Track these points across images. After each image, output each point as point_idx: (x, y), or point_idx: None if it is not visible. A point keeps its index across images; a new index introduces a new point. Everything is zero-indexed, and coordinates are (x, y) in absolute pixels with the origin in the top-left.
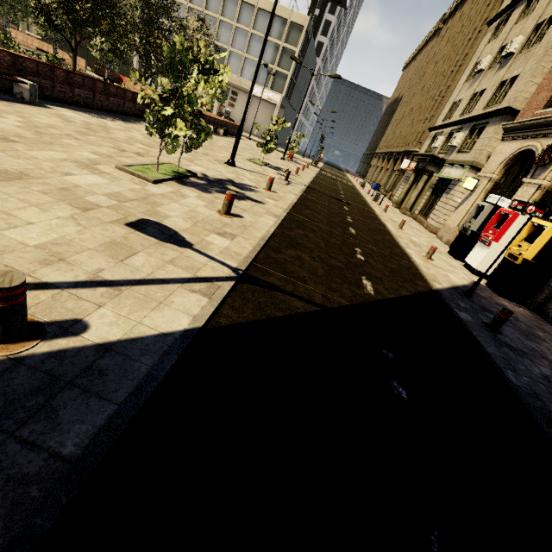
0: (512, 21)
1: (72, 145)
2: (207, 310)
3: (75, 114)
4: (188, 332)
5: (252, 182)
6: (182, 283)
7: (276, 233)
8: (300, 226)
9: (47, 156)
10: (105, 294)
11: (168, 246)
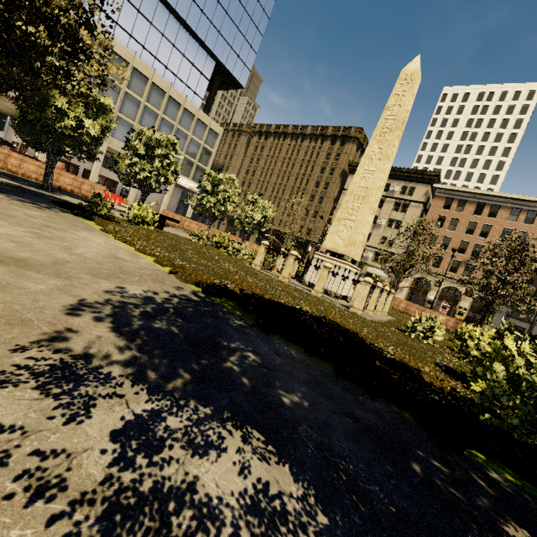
0: None
1: None
2: None
3: None
4: None
5: None
6: None
7: None
8: None
9: None
10: None
11: None
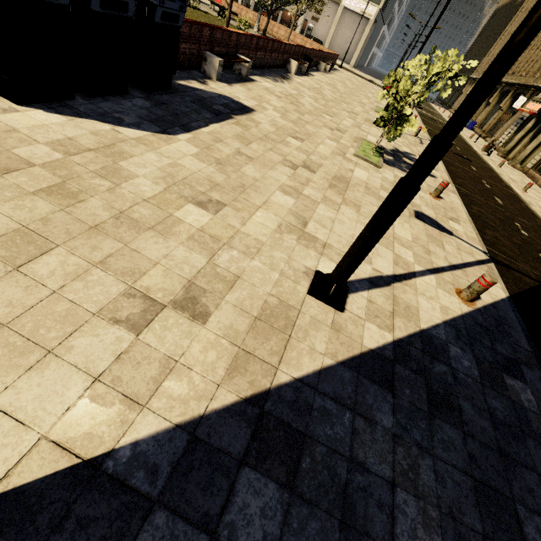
0: None
1: (315, 132)
2: (502, 285)
3: (267, 83)
4: (508, 299)
5: (406, 148)
6: (477, 265)
7: (467, 212)
8: (471, 201)
9: (326, 152)
10: (463, 274)
11: (445, 235)
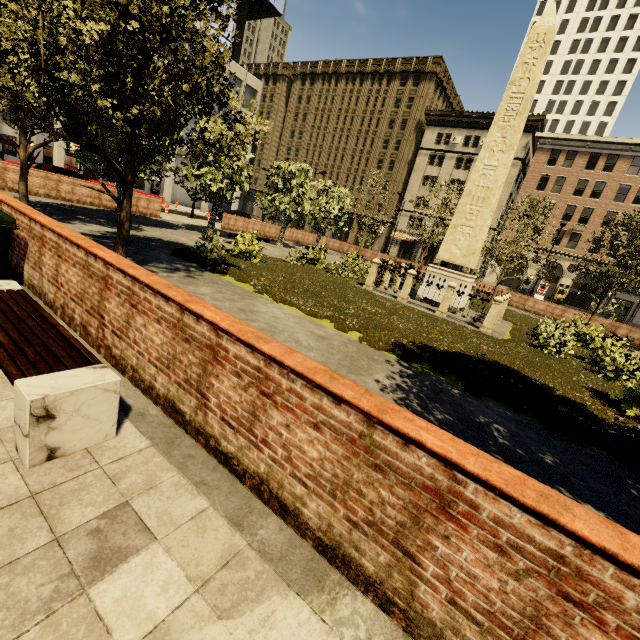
0: (450, 164)
1: None
2: None
3: None
4: None
5: None
6: None
7: None
8: None
9: None
10: None
11: None
